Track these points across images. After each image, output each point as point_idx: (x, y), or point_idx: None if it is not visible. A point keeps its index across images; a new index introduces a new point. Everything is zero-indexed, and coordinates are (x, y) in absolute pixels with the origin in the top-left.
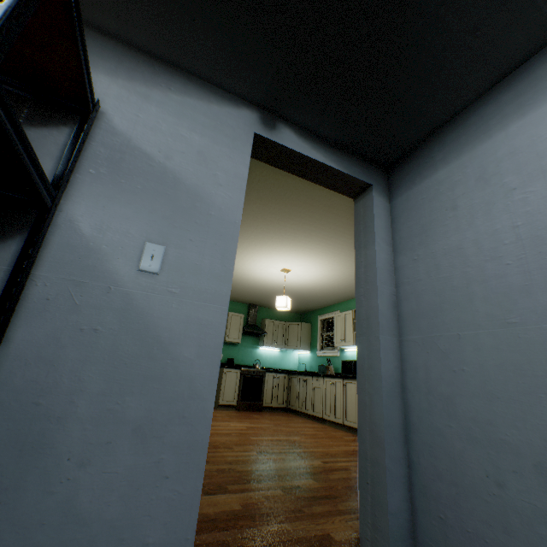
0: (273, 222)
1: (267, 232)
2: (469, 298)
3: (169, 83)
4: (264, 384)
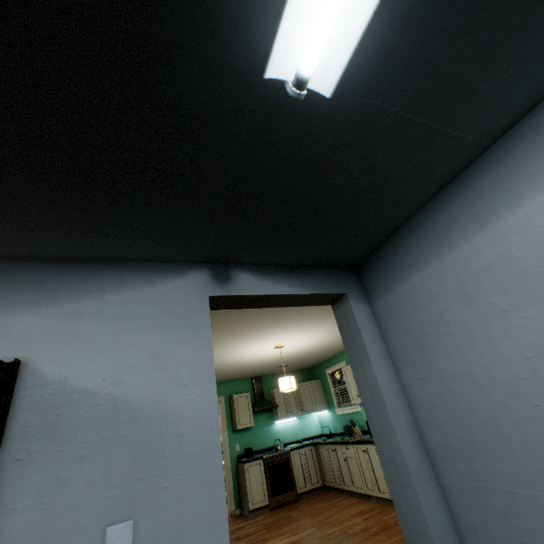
0: (254, 319)
1: (249, 326)
2: (506, 442)
3: (102, 283)
4: (292, 466)
